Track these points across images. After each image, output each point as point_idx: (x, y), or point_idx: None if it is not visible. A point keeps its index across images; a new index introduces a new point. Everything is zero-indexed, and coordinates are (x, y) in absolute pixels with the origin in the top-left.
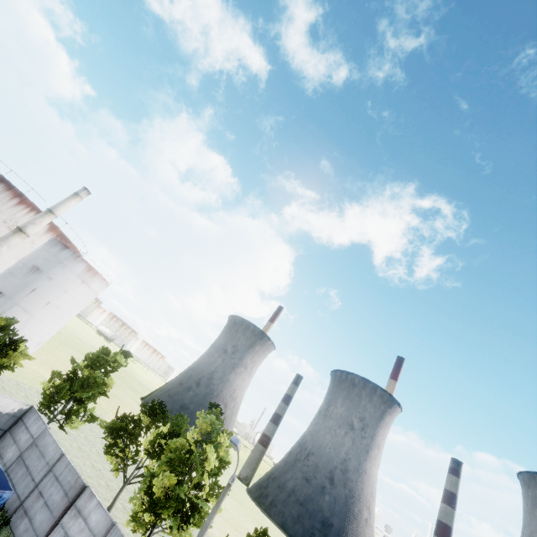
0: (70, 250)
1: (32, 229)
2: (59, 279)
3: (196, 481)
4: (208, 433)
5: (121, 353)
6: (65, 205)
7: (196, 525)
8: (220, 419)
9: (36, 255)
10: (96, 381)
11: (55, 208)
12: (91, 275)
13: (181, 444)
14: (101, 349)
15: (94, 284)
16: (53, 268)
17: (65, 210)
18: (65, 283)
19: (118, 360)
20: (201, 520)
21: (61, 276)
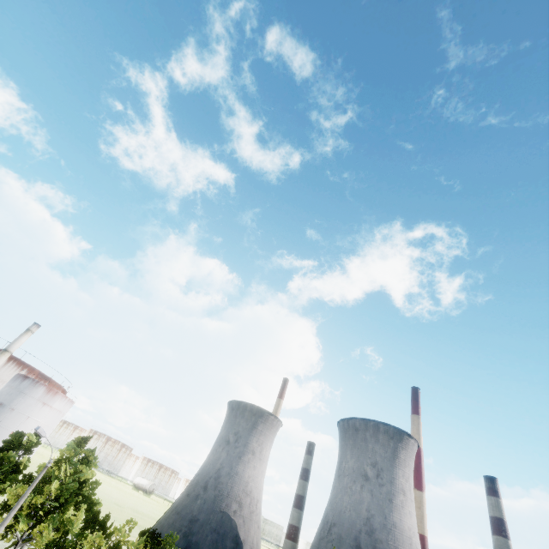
0: (30, 379)
1: None
2: (20, 408)
3: (55, 493)
4: (71, 457)
5: (36, 434)
6: (18, 341)
7: (61, 533)
8: (84, 445)
9: (0, 393)
10: (10, 460)
11: (10, 346)
12: (52, 396)
13: (50, 472)
14: (15, 433)
15: (56, 403)
16: (14, 399)
17: (19, 345)
18: (26, 409)
19: (31, 439)
20: (65, 527)
21: (23, 404)
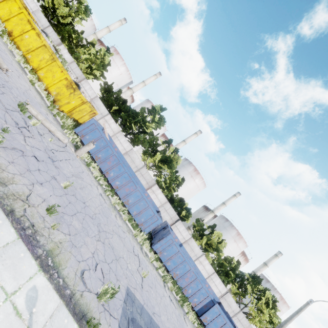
0: (270, 283)
1: (259, 273)
2: None
3: None
4: None
5: None
6: (271, 261)
7: None
8: None
9: None
10: None
11: (267, 262)
12: (282, 302)
13: None
14: None
15: (283, 308)
16: None
17: (271, 263)
18: None
19: None
20: None
21: None
